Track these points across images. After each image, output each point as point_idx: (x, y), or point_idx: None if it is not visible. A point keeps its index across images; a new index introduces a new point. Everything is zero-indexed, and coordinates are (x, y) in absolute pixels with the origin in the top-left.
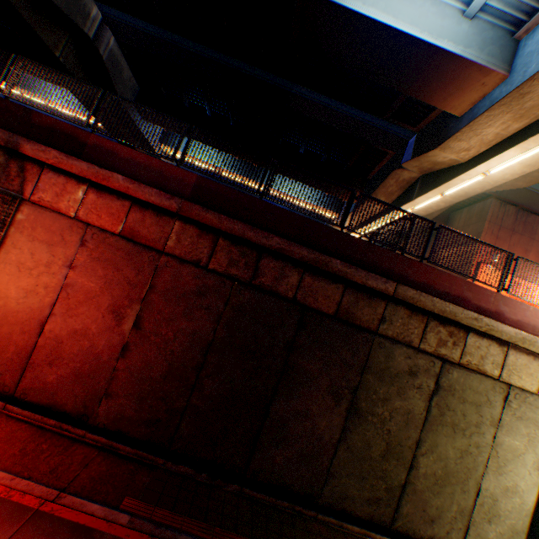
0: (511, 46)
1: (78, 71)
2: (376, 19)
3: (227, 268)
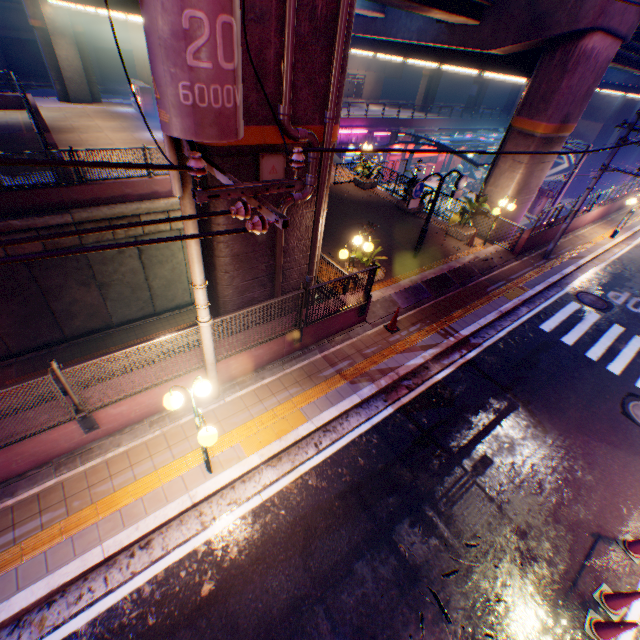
0: None
1: None
2: None
3: None
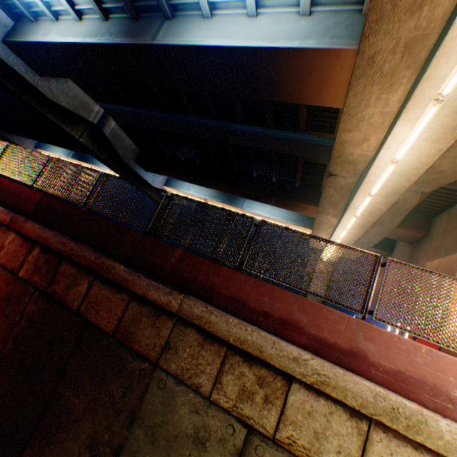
0: (362, 22)
1: (94, 145)
2: (215, 45)
3: (33, 274)
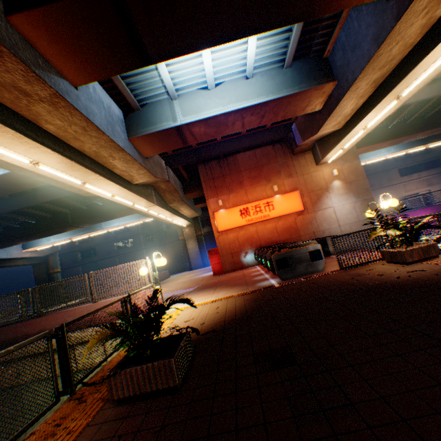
0: None
1: None
2: None
3: None
